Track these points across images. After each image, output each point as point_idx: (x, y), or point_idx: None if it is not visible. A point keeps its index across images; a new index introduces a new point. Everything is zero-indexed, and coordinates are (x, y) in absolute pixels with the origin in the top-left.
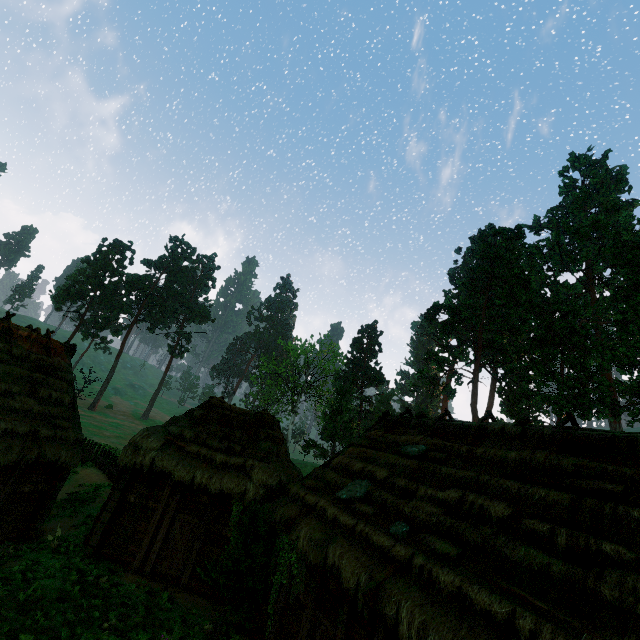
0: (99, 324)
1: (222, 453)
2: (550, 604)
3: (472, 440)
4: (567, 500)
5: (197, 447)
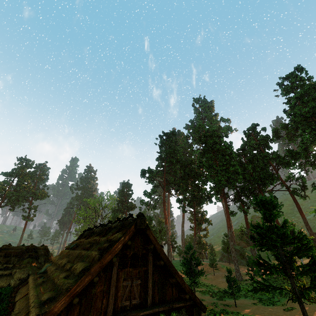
0: None
1: (1, 270)
2: (46, 288)
3: (88, 237)
4: (78, 253)
5: None
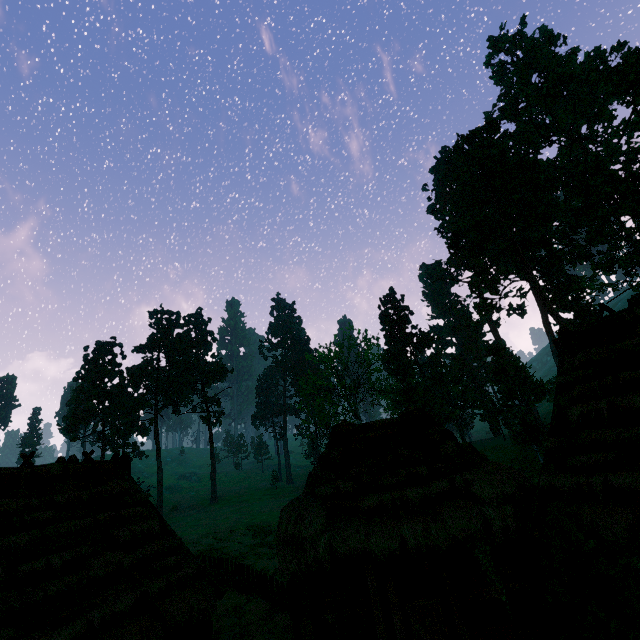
0: (123, 432)
1: (411, 487)
2: None
3: None
4: None
5: (373, 497)
